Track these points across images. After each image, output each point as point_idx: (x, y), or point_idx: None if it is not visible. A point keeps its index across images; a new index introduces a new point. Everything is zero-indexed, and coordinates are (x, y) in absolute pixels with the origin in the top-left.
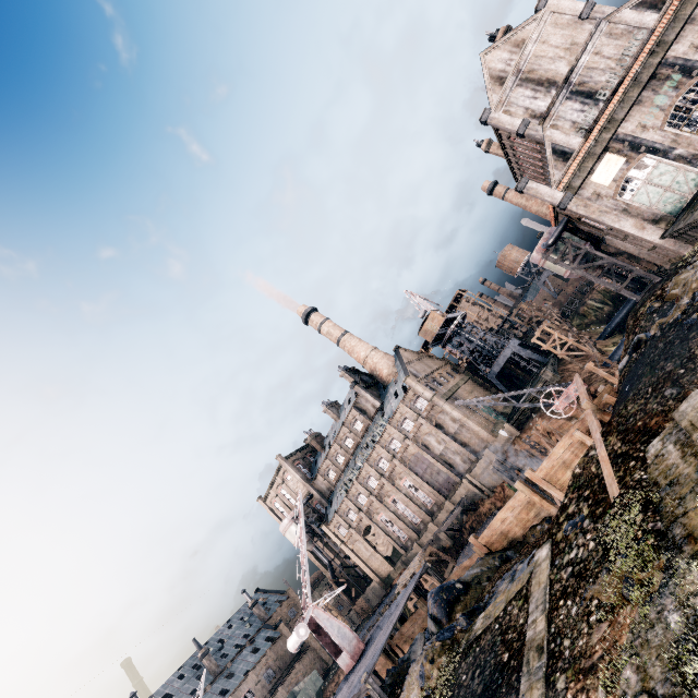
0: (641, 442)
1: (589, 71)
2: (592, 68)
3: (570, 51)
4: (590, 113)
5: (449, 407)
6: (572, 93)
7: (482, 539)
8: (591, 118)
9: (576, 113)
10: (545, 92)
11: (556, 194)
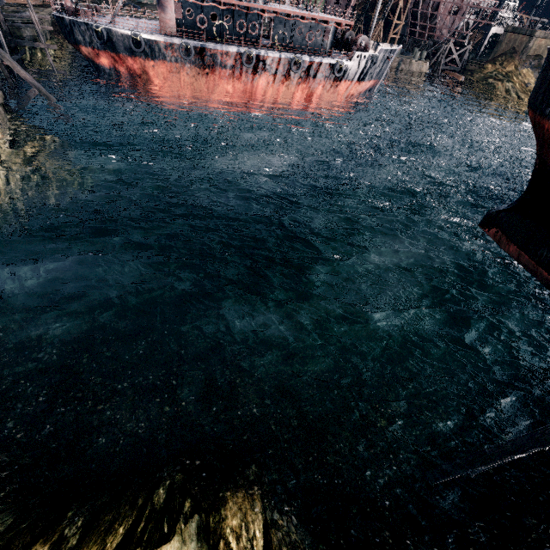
0: (41, 7)
1: None
2: None
3: None
4: None
5: None
6: None
7: None
8: None
9: None
10: None
11: None
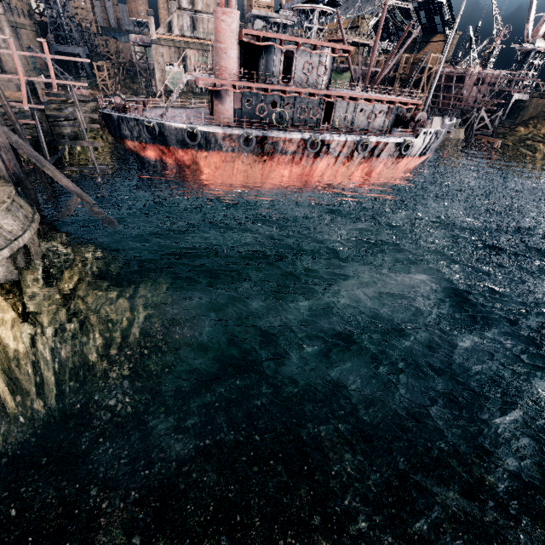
0: (82, 102)
1: (202, 21)
2: (203, 22)
3: (207, 7)
4: (188, 32)
5: (10, 33)
6: (193, 18)
7: (7, 93)
8: (187, 34)
9: (186, 25)
10: (190, 2)
11: (155, 36)
